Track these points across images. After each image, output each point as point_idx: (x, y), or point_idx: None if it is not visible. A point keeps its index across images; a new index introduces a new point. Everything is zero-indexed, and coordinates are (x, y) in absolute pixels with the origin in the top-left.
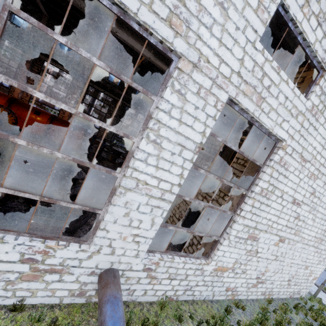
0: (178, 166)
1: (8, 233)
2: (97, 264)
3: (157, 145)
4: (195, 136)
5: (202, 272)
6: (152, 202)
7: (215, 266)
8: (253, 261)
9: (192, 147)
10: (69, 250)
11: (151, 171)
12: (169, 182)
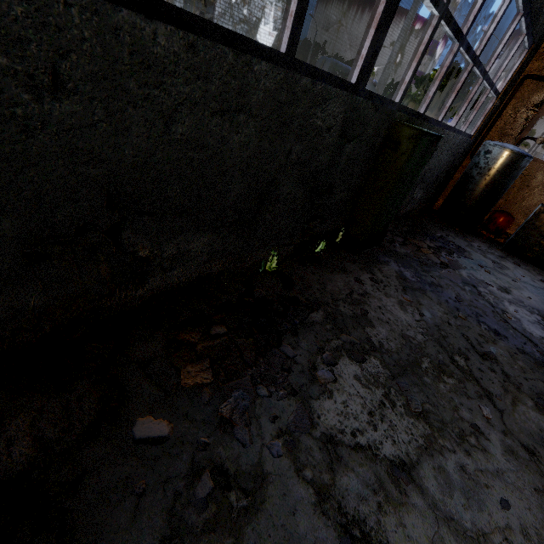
0: (179, 3)
1: None
2: None
3: None
4: None
5: None
6: None
7: None
8: None
9: None
10: None
11: None
12: None
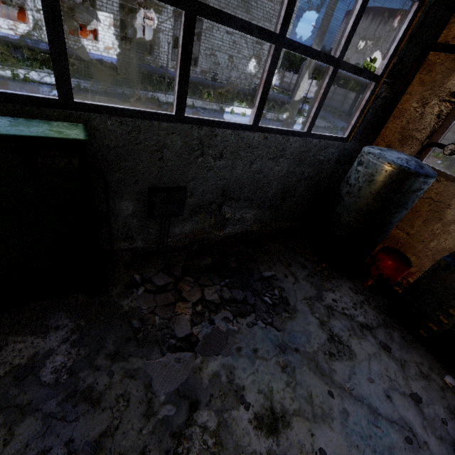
0: (169, 21)
1: (134, 51)
2: (157, 63)
3: (160, 14)
4: (170, 7)
5: (196, 72)
6: (166, 37)
7: (200, 70)
8: (219, 69)
9: (171, 12)
10: (149, 57)
11: (161, 24)
12: (168, 28)
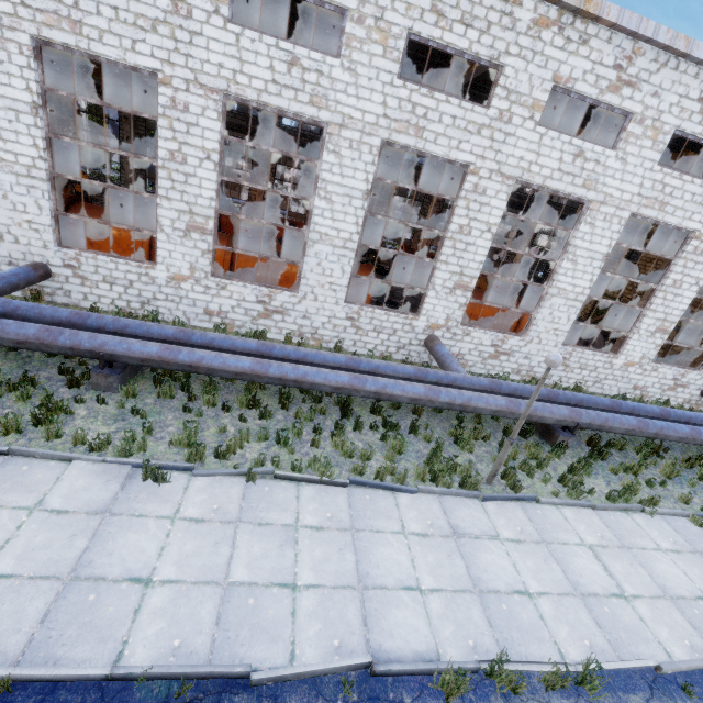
0: None
1: (668, 365)
2: (702, 383)
3: None
4: None
5: None
6: None
7: None
8: None
9: None
10: (693, 374)
11: None
12: None
